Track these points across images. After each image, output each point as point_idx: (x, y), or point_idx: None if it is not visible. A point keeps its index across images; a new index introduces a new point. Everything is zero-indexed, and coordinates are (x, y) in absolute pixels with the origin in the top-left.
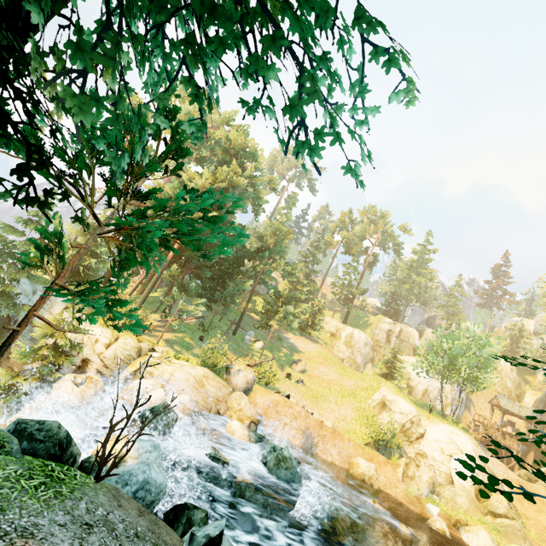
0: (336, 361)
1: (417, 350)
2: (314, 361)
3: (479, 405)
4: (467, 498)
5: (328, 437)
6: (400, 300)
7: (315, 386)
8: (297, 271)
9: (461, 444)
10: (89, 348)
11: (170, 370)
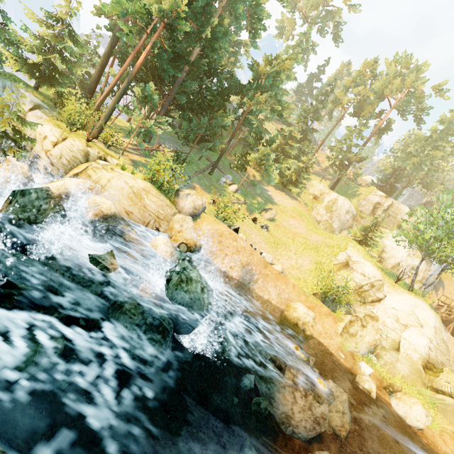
0: (310, 219)
1: (402, 227)
2: (286, 214)
3: (449, 289)
4: (409, 367)
5: (271, 277)
6: (401, 177)
7: (279, 235)
8: (287, 112)
9: (423, 318)
10: (39, 144)
11: (108, 176)
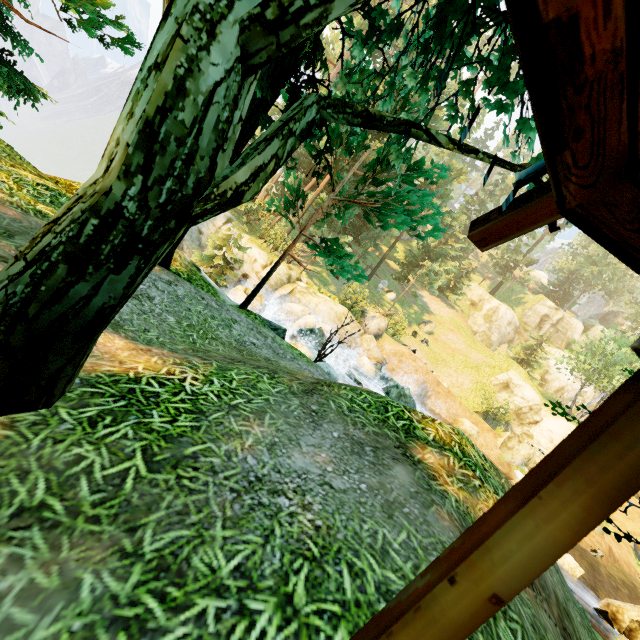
0: (468, 332)
1: (572, 345)
2: (444, 326)
3: None
4: None
5: (442, 394)
6: (578, 283)
7: (438, 350)
8: (457, 224)
9: None
10: (248, 265)
11: (315, 302)
